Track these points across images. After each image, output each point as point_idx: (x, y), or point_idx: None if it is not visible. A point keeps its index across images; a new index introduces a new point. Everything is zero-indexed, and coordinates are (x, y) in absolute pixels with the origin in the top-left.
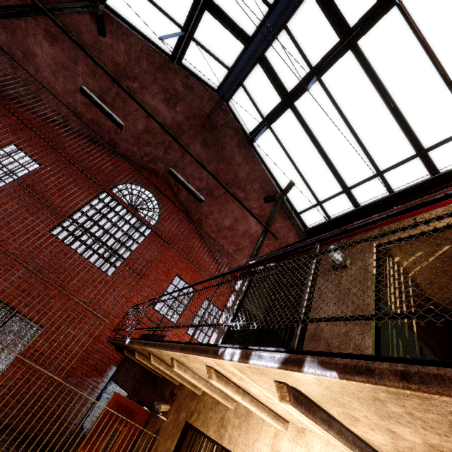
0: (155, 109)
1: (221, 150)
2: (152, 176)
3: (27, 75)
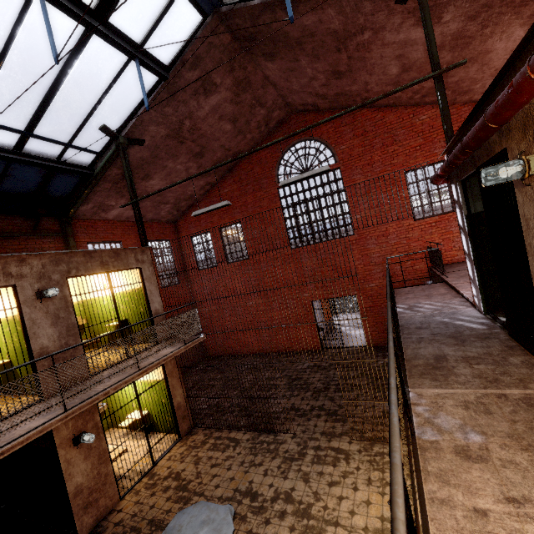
0: (213, 108)
1: (286, 40)
2: (284, 128)
3: (173, 198)
